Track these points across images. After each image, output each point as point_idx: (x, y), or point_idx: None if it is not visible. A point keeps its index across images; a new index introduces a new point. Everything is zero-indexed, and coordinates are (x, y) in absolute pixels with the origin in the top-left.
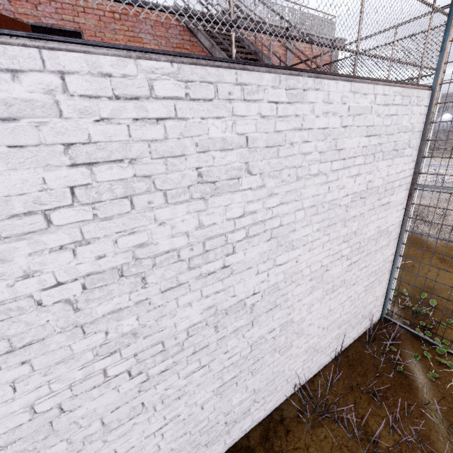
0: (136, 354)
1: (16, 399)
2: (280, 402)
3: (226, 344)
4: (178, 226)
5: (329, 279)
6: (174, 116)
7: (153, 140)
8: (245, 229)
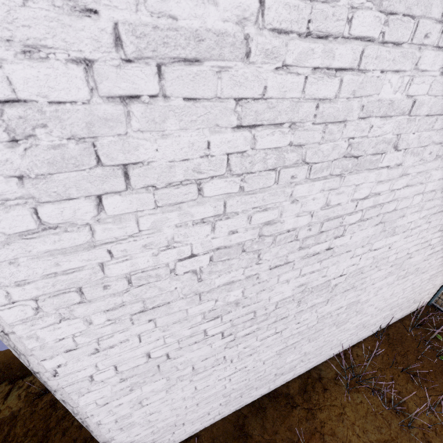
0: (232, 319)
1: (139, 347)
2: (319, 363)
3: (300, 316)
4: (306, 205)
5: (406, 266)
6: (355, 66)
7: (322, 99)
8: (362, 212)
